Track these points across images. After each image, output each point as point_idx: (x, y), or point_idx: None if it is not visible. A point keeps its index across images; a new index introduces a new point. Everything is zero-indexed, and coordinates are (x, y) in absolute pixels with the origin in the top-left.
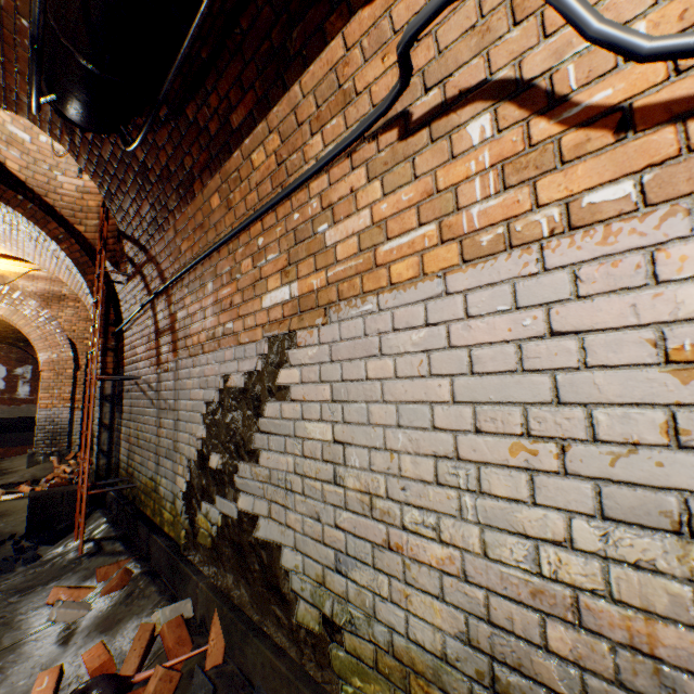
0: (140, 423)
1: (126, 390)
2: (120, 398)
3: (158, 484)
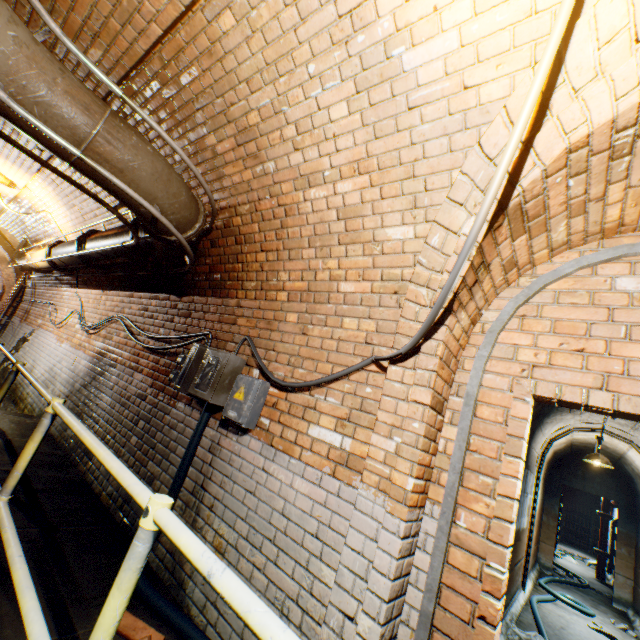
0: (7, 338)
1: (10, 325)
2: (7, 327)
3: (0, 358)
